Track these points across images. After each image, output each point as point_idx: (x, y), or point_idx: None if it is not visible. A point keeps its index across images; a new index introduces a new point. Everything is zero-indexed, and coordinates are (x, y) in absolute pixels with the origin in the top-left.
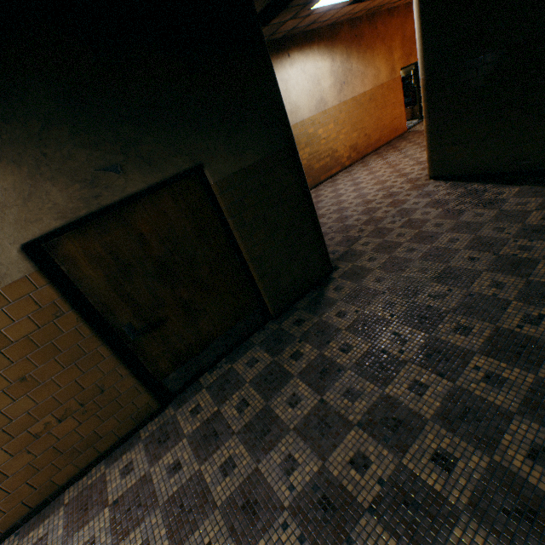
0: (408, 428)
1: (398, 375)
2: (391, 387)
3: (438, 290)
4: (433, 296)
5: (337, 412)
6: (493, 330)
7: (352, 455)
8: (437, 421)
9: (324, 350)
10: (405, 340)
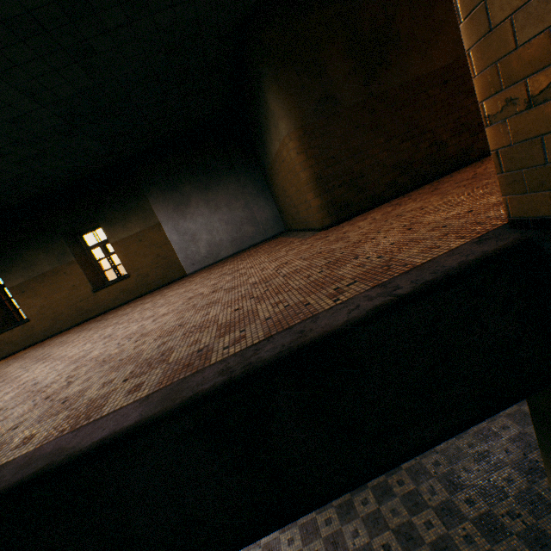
0: (414, 542)
1: (421, 513)
2: (415, 517)
3: (471, 467)
4: (465, 470)
5: (384, 518)
6: (486, 510)
7: (384, 542)
8: (429, 546)
9: (388, 478)
10: (435, 493)
